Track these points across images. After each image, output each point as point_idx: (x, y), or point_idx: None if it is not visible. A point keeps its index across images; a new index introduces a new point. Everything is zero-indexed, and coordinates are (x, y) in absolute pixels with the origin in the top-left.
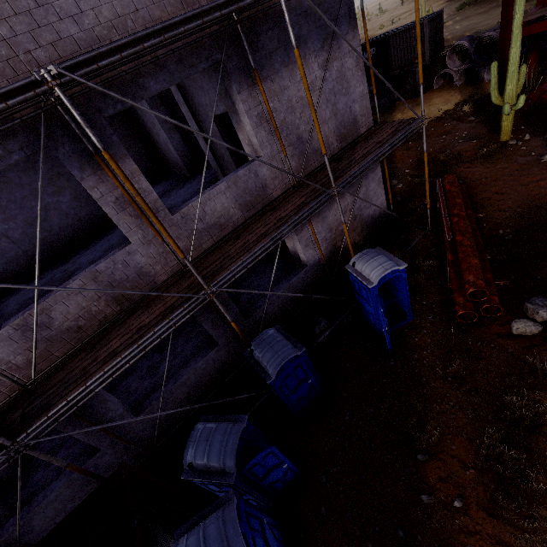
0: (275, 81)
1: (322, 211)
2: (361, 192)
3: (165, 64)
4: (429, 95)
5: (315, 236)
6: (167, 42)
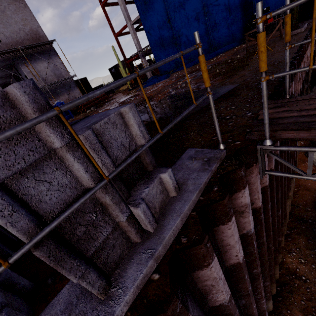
0: (32, 65)
1: (56, 98)
2: (72, 95)
3: (0, 60)
4: None
5: (53, 103)
6: (0, 56)
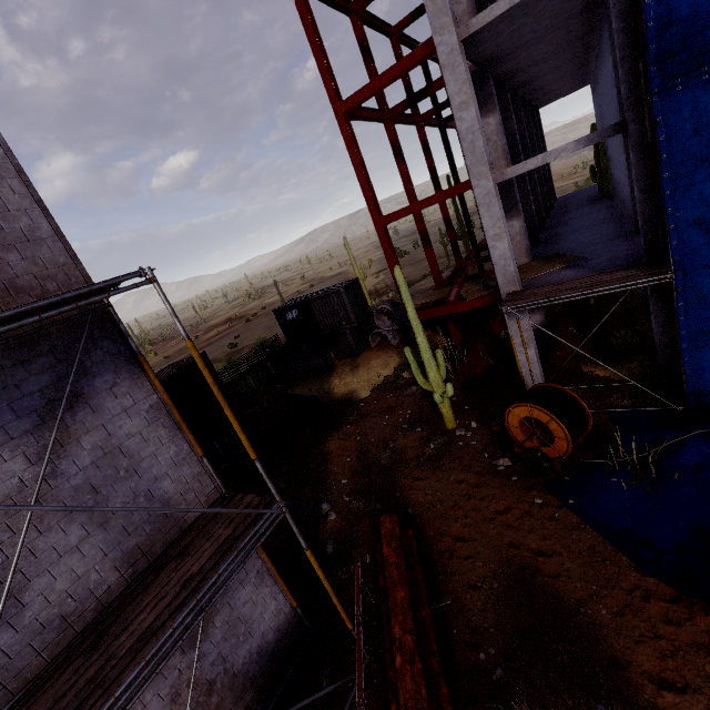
0: None
1: None
2: (215, 625)
3: None
4: (367, 354)
5: None
6: None
